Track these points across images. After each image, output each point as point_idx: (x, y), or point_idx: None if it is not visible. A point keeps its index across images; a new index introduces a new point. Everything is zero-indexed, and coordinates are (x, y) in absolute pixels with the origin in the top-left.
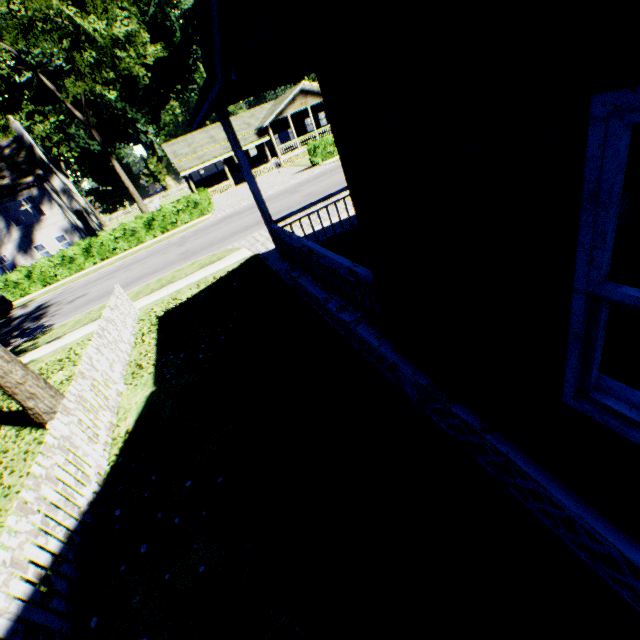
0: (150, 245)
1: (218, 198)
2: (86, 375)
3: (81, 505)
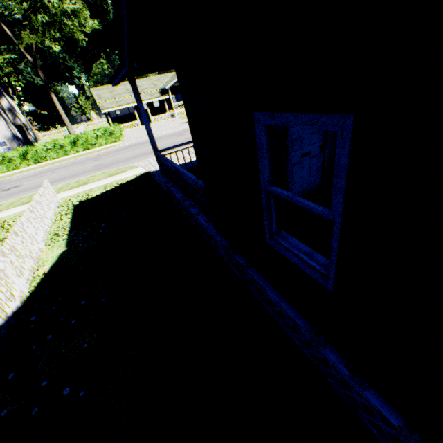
0: (73, 157)
1: (128, 131)
2: (18, 234)
3: (8, 312)
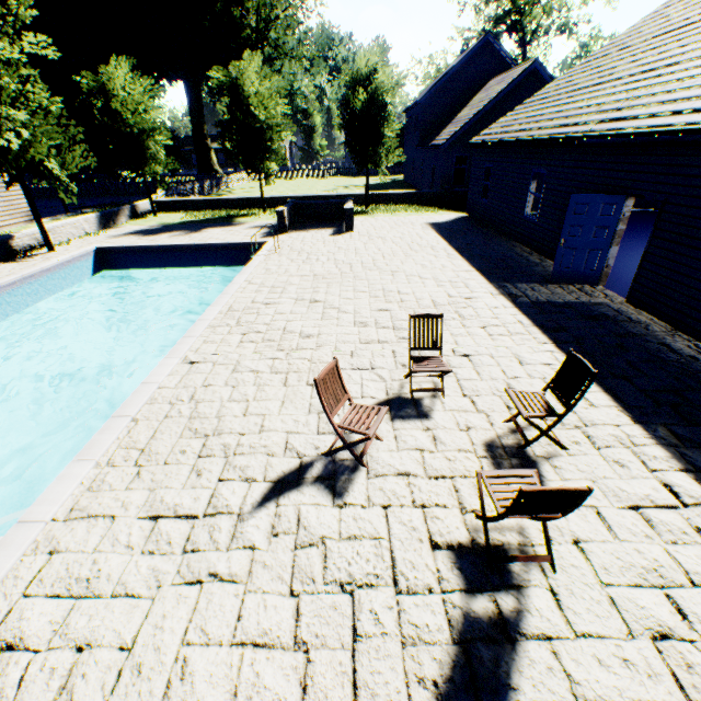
0: None
1: None
2: None
3: None
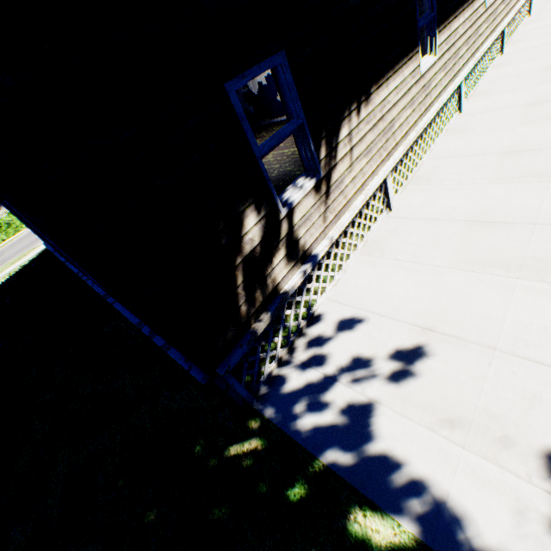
0: None
1: None
2: None
3: None
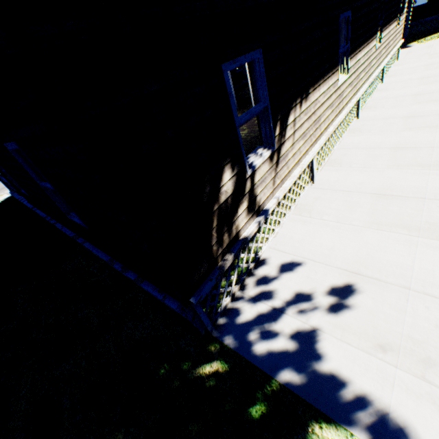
0: None
1: None
2: None
3: None
